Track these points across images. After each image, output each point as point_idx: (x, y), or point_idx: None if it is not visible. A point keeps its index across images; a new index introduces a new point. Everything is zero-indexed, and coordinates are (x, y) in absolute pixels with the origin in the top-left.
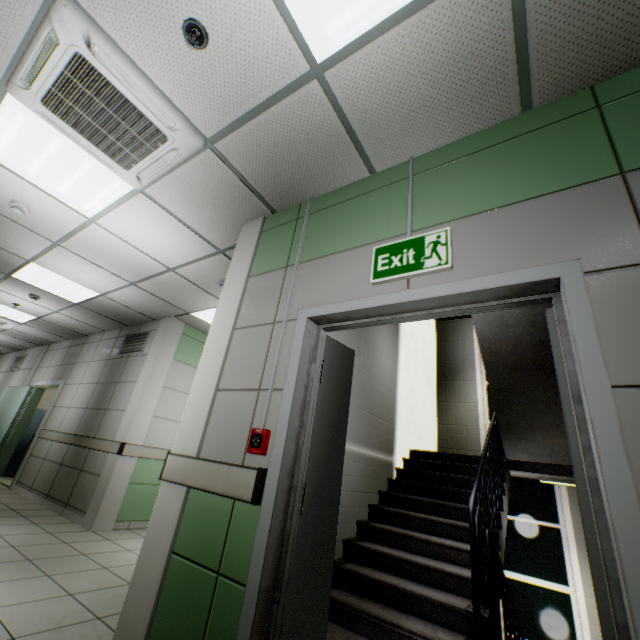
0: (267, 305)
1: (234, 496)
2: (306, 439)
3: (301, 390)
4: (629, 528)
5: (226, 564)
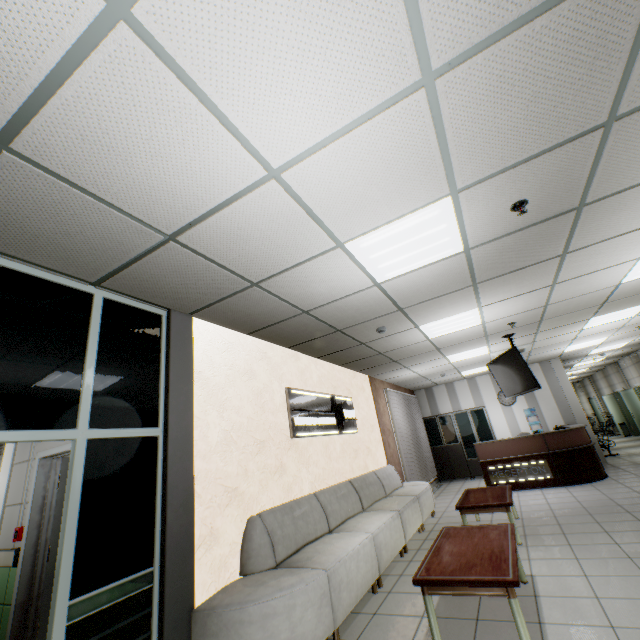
0: (27, 448)
1: (7, 566)
2: (46, 524)
3: (40, 500)
4: None
5: (7, 598)
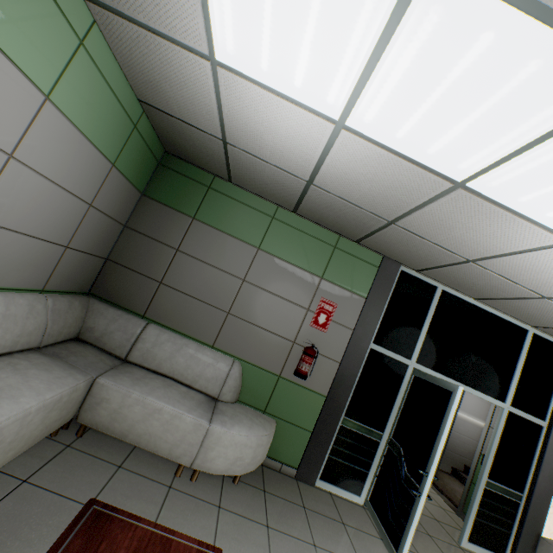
0: None
1: None
2: None
3: None
4: (478, 449)
5: None
